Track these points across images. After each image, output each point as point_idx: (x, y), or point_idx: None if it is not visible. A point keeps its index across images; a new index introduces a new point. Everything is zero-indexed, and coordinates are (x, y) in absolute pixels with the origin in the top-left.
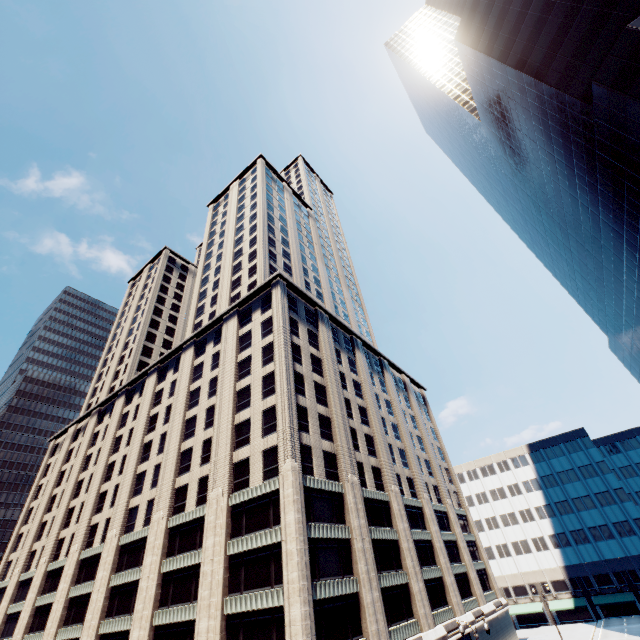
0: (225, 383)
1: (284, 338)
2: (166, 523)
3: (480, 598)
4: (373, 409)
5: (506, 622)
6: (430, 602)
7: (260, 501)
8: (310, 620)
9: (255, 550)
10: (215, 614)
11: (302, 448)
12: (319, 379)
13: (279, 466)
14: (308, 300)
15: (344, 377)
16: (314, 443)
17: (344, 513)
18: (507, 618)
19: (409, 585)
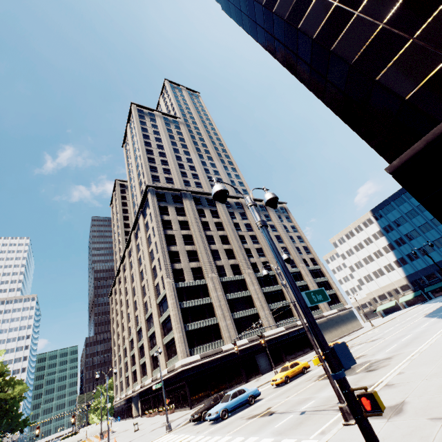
0: (145, 251)
1: (156, 221)
2: (144, 318)
3: (324, 309)
4: (231, 234)
5: (349, 316)
6: (277, 318)
7: (164, 299)
8: (184, 338)
9: (167, 319)
10: (161, 346)
11: (176, 271)
12: (186, 232)
13: (164, 283)
14: (173, 190)
15: (207, 223)
16: (184, 266)
17: (208, 292)
18: (350, 314)
19: (258, 314)
